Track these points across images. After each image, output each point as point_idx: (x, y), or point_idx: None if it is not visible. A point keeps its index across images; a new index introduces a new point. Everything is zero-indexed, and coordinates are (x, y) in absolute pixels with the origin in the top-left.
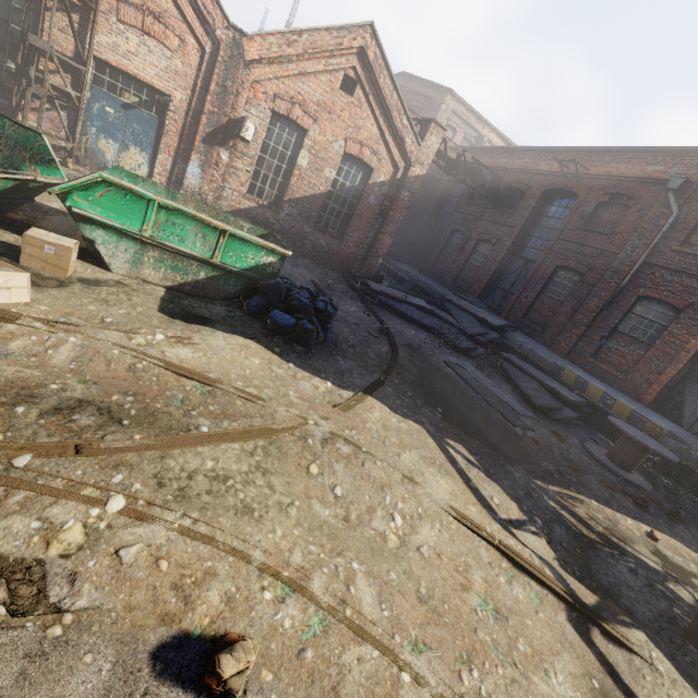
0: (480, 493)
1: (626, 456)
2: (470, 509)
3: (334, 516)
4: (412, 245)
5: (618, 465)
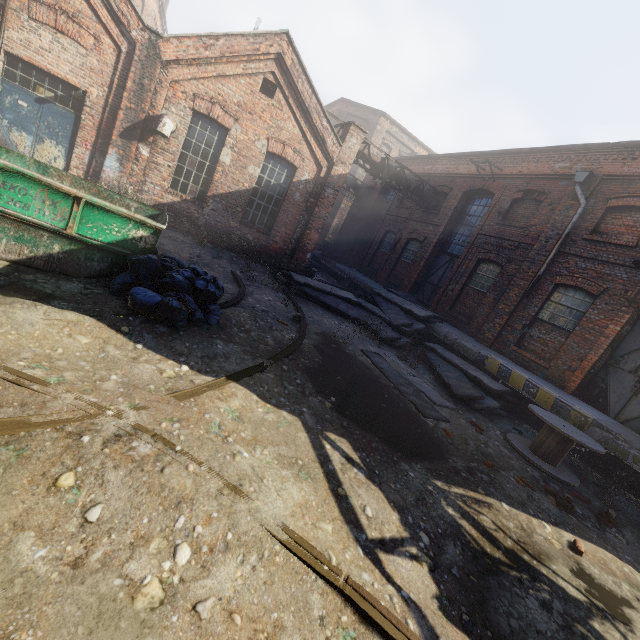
0: (349, 502)
1: (550, 448)
2: (322, 528)
3: (54, 558)
4: (351, 247)
5: (543, 458)
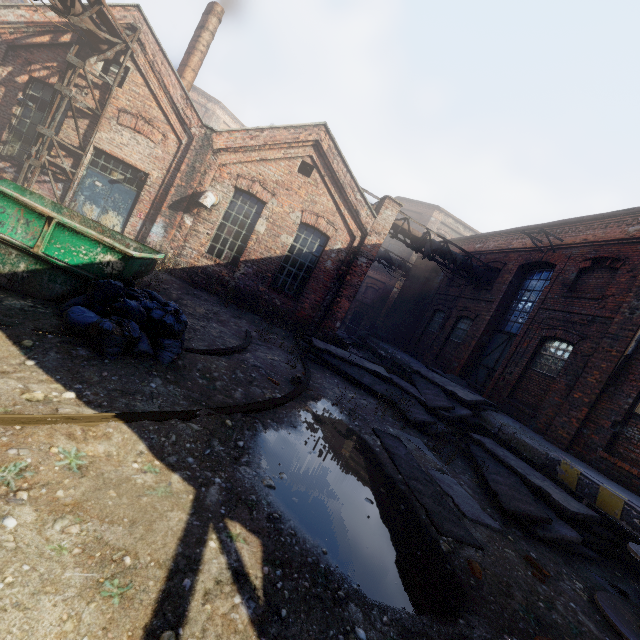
0: None
1: None
2: None
3: None
4: (398, 327)
5: None
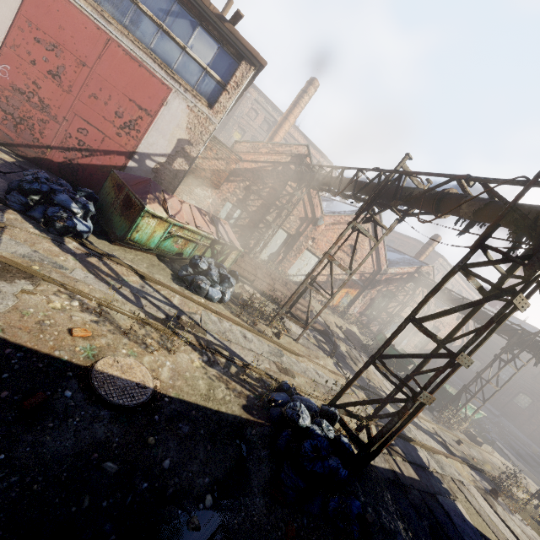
0: None
1: None
2: None
3: None
4: None
5: None
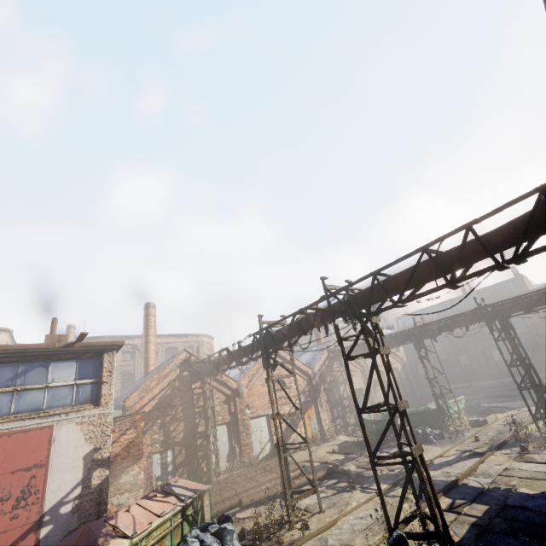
0: None
1: None
2: None
3: None
4: None
5: None
